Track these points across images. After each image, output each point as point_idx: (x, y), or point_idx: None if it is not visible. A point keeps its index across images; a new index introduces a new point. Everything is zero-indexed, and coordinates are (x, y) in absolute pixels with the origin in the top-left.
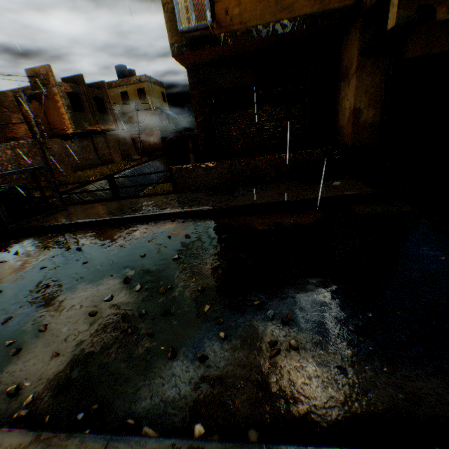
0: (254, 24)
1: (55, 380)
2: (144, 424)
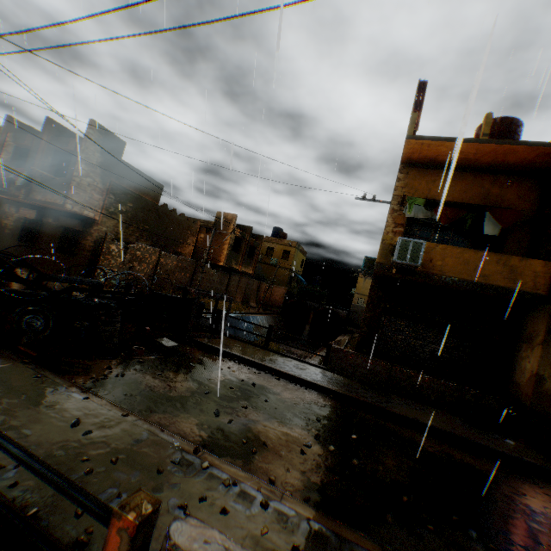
0: (451, 274)
1: (299, 488)
2: None
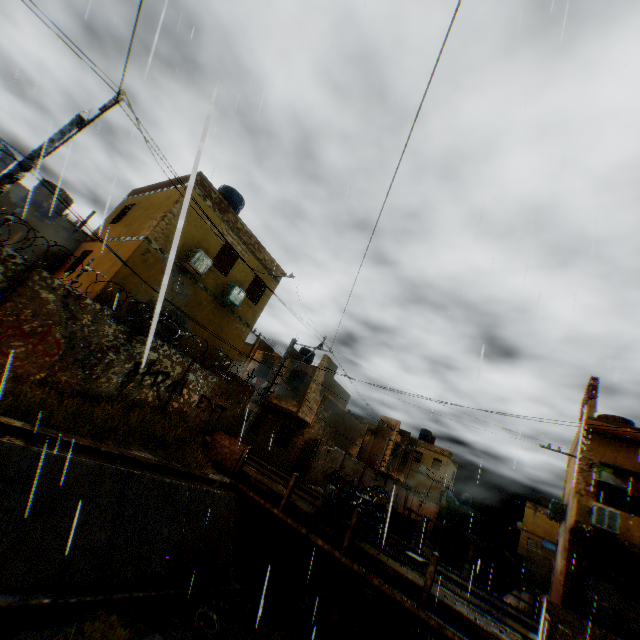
0: None
1: None
2: None
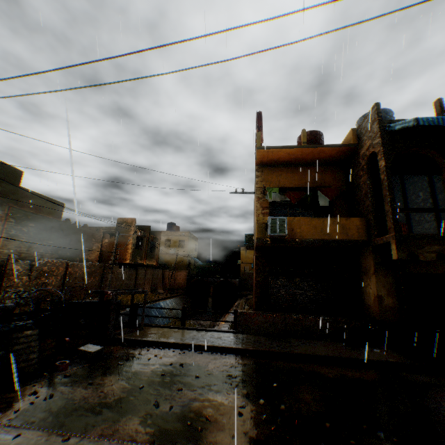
0: (308, 237)
1: None
2: None
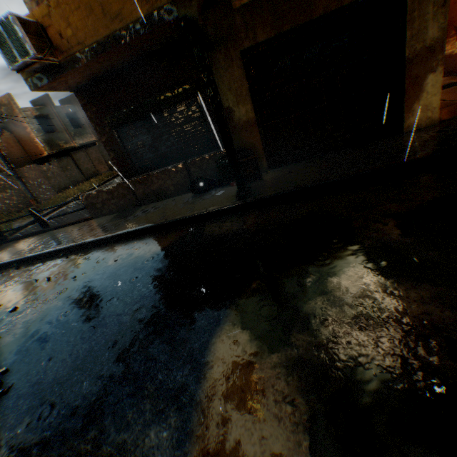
0: (91, 41)
1: None
2: None
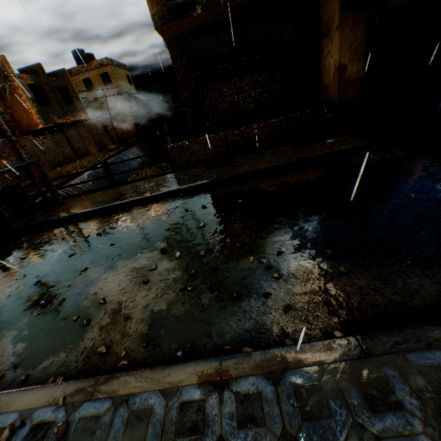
0: None
1: (138, 336)
2: (242, 347)
